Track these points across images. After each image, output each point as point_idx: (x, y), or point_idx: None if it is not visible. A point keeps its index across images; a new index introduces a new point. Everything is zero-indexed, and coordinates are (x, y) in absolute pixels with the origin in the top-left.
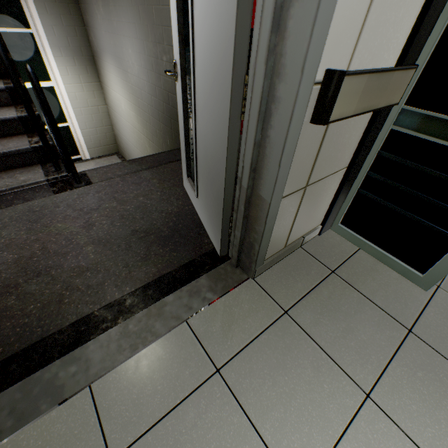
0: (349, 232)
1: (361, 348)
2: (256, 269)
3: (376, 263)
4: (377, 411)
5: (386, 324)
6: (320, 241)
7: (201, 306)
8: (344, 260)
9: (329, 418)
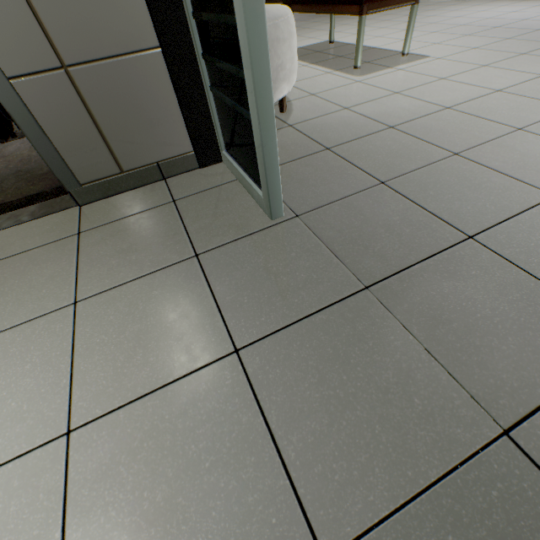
0: (227, 158)
1: (118, 266)
2: (71, 191)
3: (240, 193)
4: (69, 315)
5: (176, 248)
6: (196, 173)
7: (9, 226)
8: (201, 191)
9: (17, 314)
